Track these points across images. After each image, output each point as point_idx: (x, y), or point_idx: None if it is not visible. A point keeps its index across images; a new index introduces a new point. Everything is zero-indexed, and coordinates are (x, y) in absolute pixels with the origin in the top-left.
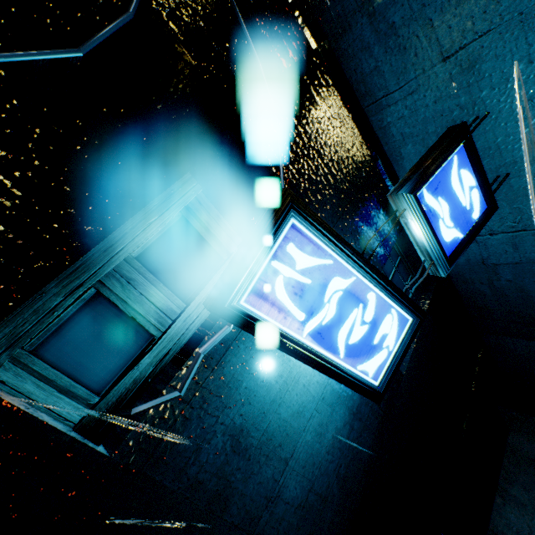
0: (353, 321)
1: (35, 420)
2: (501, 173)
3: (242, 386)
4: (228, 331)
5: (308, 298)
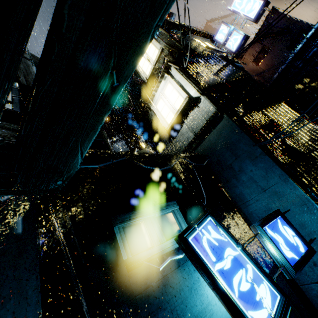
0: (240, 276)
1: (118, 245)
2: (312, 237)
3: (183, 291)
4: (181, 256)
5: (216, 251)
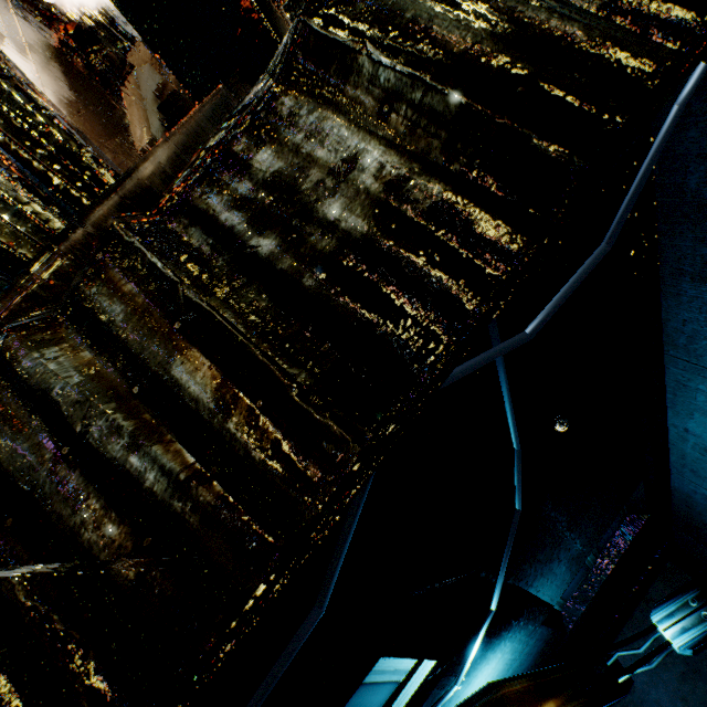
0: None
1: None
2: None
3: None
4: None
5: None
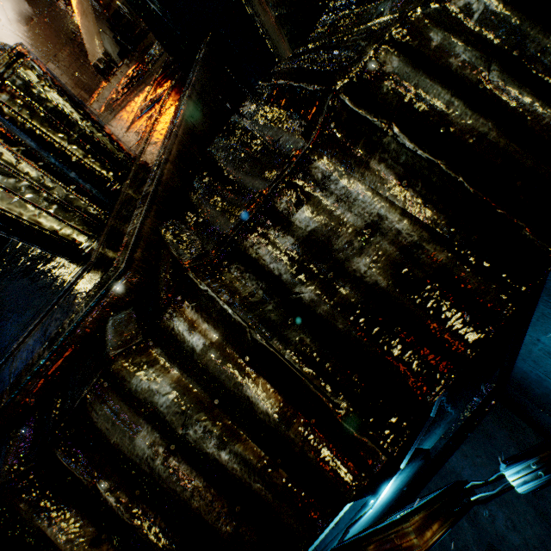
0: None
1: None
2: None
3: None
4: None
5: None
